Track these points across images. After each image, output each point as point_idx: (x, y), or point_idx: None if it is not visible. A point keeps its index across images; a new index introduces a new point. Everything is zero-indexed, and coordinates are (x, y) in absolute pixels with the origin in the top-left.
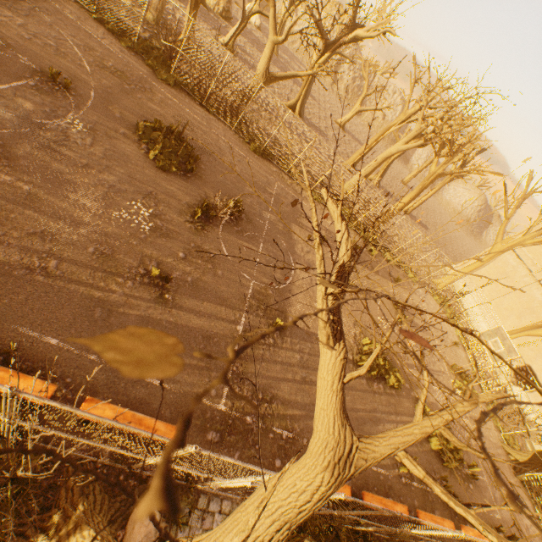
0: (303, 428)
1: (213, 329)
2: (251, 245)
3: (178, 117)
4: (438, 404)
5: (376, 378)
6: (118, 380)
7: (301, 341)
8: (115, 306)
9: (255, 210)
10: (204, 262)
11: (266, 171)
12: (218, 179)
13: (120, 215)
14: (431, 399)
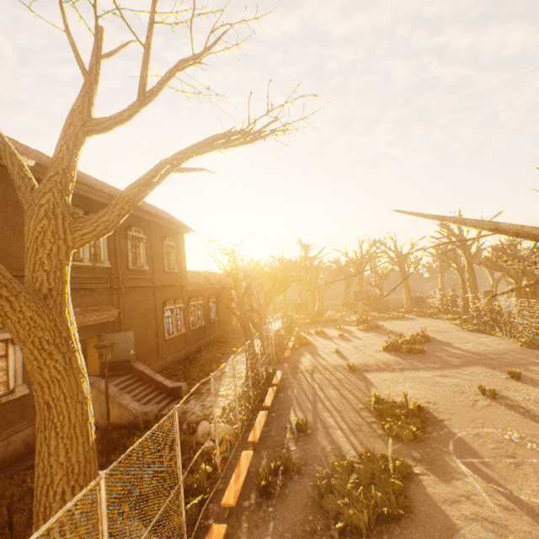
0: (302, 381)
1: (329, 361)
2: (400, 359)
3: (448, 336)
4: (462, 535)
5: (377, 416)
6: (298, 356)
7: (355, 377)
8: (319, 352)
9: (439, 356)
10: (359, 355)
11: (515, 351)
12: (430, 347)
13: (352, 345)
14: (452, 512)
